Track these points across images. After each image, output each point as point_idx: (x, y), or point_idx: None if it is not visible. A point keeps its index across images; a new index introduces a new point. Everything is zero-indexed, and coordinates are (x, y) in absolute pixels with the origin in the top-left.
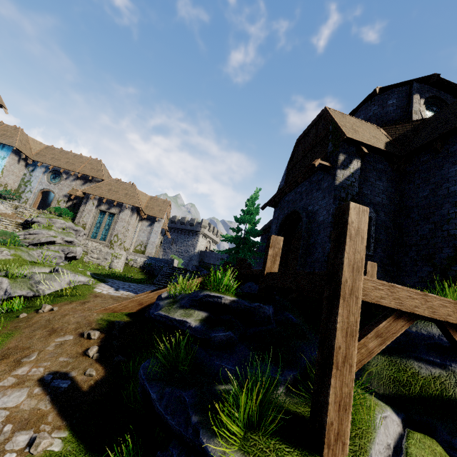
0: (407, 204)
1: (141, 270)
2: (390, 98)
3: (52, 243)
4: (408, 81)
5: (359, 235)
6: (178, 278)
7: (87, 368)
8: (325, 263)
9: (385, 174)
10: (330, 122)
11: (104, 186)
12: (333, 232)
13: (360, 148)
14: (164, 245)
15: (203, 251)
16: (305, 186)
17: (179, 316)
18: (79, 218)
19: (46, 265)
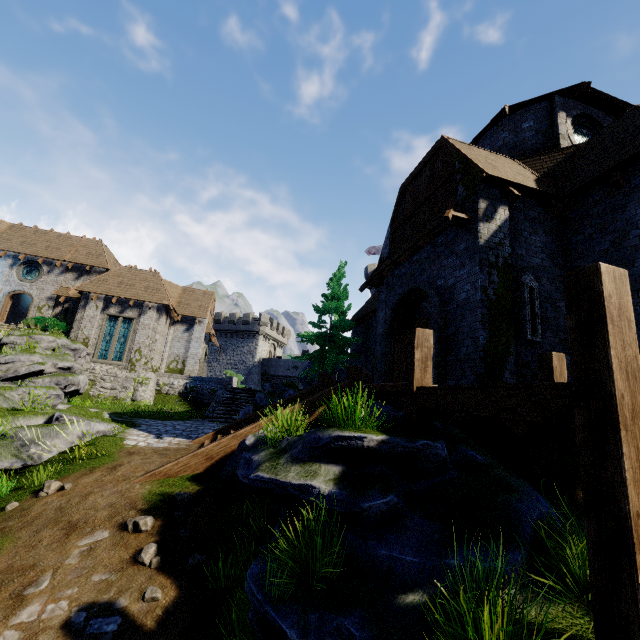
0: (577, 264)
1: (182, 398)
2: (526, 120)
3: (38, 374)
4: (548, 95)
5: (624, 317)
6: (273, 411)
7: (145, 586)
8: (482, 360)
9: (542, 225)
10: (456, 156)
11: (111, 278)
12: (570, 315)
13: (506, 189)
14: (208, 356)
15: (267, 359)
16: (426, 252)
17: (297, 478)
18: (76, 330)
19: (38, 412)
